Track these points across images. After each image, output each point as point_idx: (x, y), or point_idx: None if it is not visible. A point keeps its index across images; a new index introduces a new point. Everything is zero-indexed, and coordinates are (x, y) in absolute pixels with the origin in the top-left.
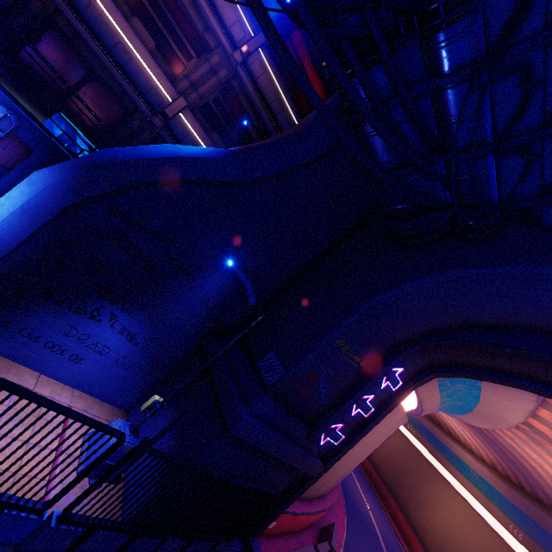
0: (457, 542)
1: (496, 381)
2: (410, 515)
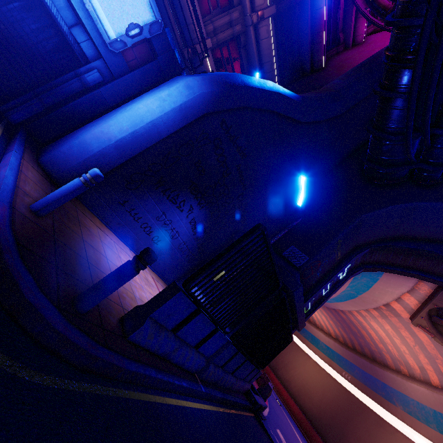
0: (310, 387)
1: (401, 273)
2: (279, 374)
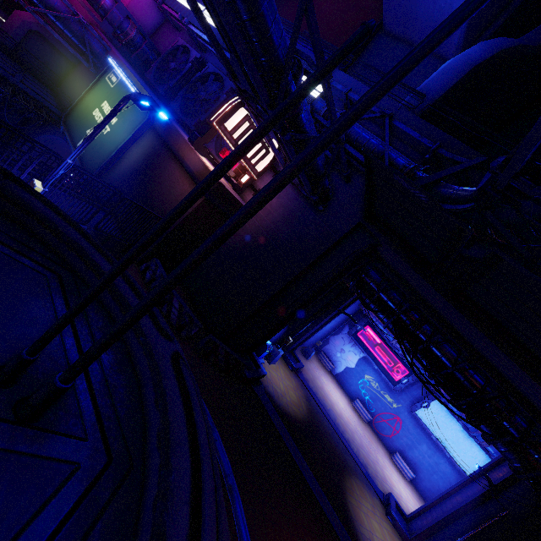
0: None
1: None
2: None
